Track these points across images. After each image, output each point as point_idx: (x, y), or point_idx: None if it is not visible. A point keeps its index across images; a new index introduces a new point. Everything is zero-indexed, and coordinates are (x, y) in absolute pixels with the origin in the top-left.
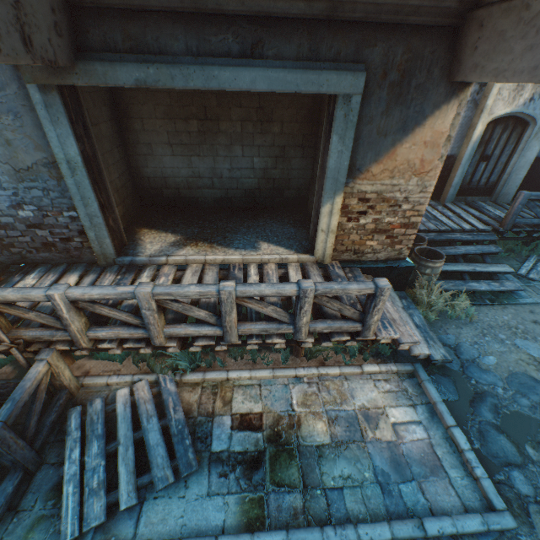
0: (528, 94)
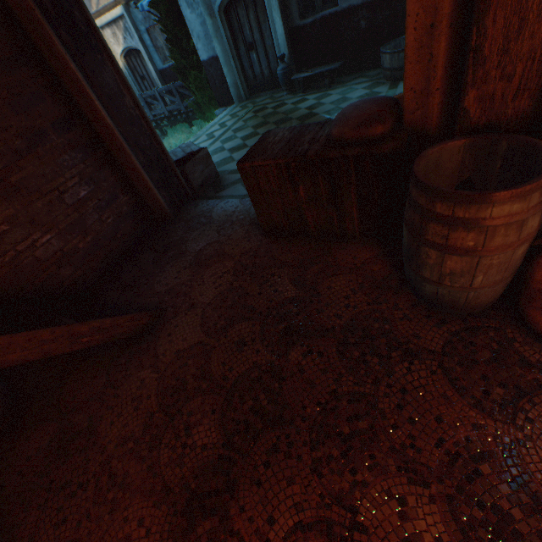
0: (122, 36)
